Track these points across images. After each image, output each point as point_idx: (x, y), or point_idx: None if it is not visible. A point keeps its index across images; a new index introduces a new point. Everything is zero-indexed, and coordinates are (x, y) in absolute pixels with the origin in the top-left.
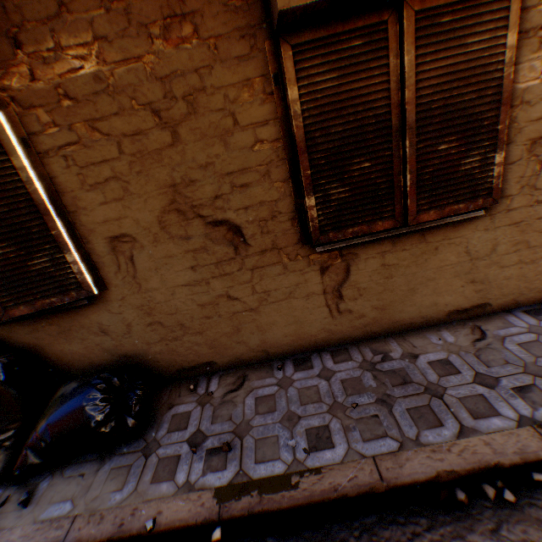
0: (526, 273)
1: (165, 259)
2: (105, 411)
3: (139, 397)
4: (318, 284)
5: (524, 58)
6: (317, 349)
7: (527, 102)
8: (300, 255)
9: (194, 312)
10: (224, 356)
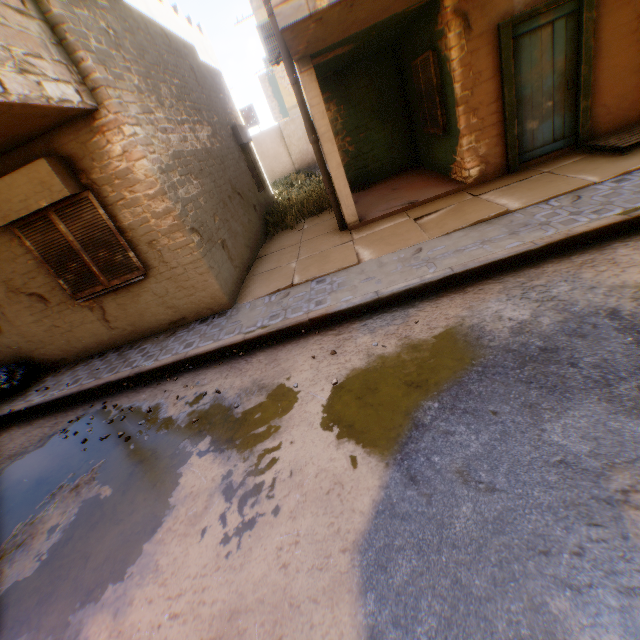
0: (194, 301)
1: (20, 312)
2: (6, 379)
3: (22, 374)
4: (94, 316)
5: (120, 213)
6: (114, 348)
7: (134, 229)
8: (77, 304)
9: (45, 335)
10: (71, 355)
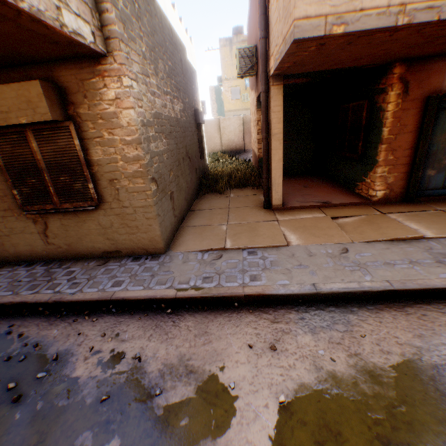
0: (133, 239)
1: None
2: None
3: None
4: (36, 228)
5: (92, 148)
6: (44, 260)
7: (101, 164)
8: (23, 214)
9: None
10: (1, 256)
